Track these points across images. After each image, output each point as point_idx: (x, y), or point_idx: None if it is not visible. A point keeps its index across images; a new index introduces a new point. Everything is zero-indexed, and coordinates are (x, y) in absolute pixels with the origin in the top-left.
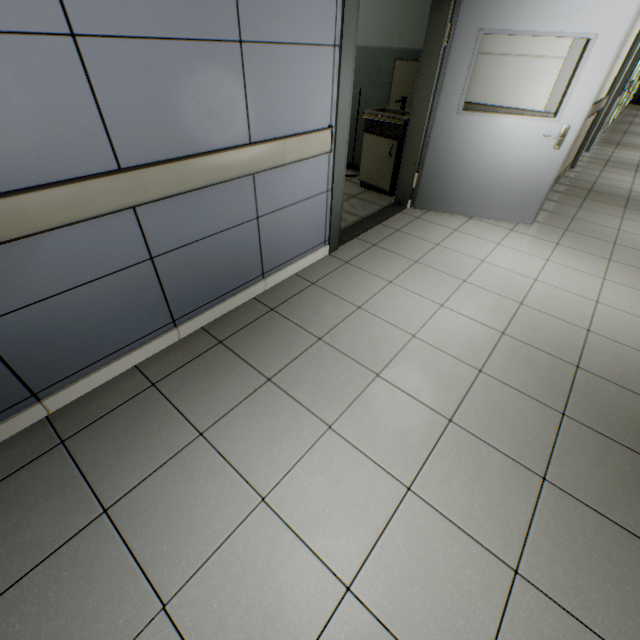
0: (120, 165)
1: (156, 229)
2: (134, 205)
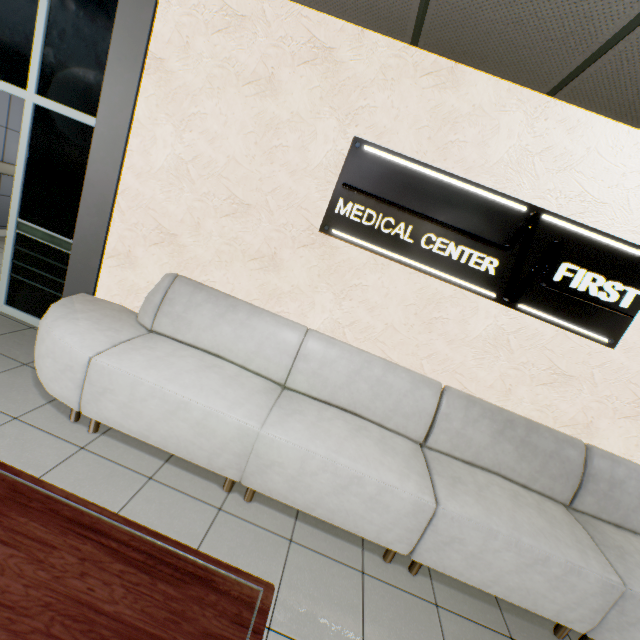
0: (4, 161)
1: (6, 186)
2: (4, 174)
